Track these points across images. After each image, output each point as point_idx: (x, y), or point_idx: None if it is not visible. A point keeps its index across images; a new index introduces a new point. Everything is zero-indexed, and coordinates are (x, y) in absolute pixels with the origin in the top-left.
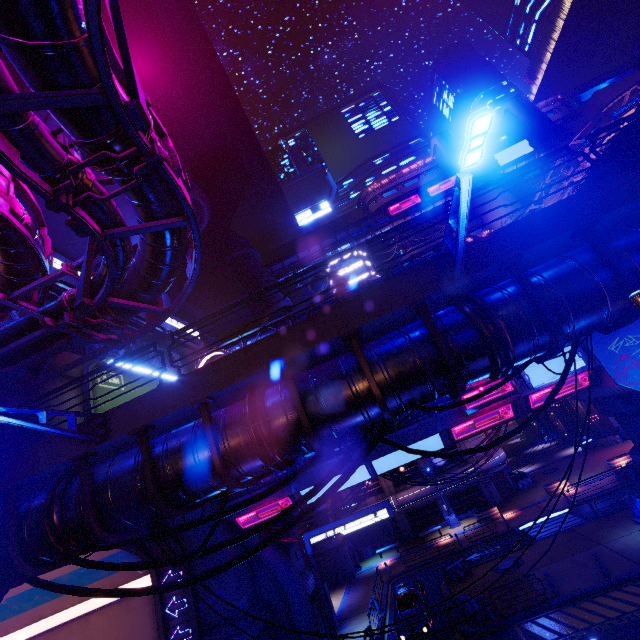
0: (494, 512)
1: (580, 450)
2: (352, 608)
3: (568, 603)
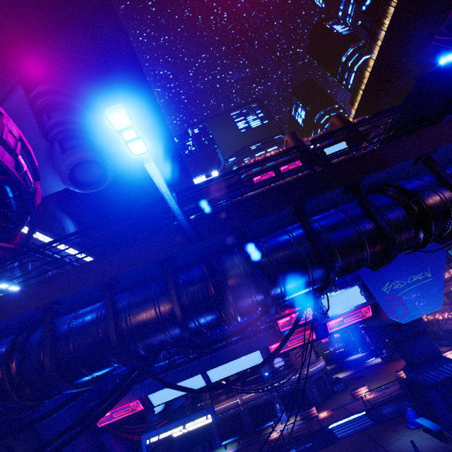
0: (313, 411)
1: (380, 361)
2: None
3: None
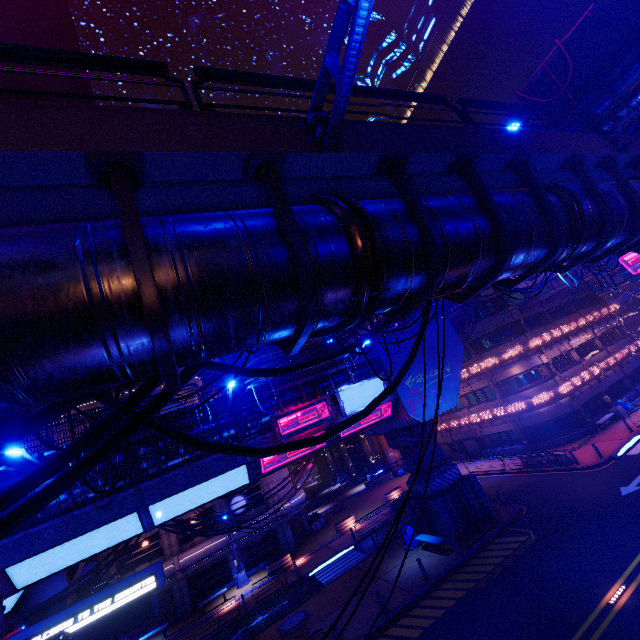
0: (287, 560)
1: (364, 488)
2: None
3: None
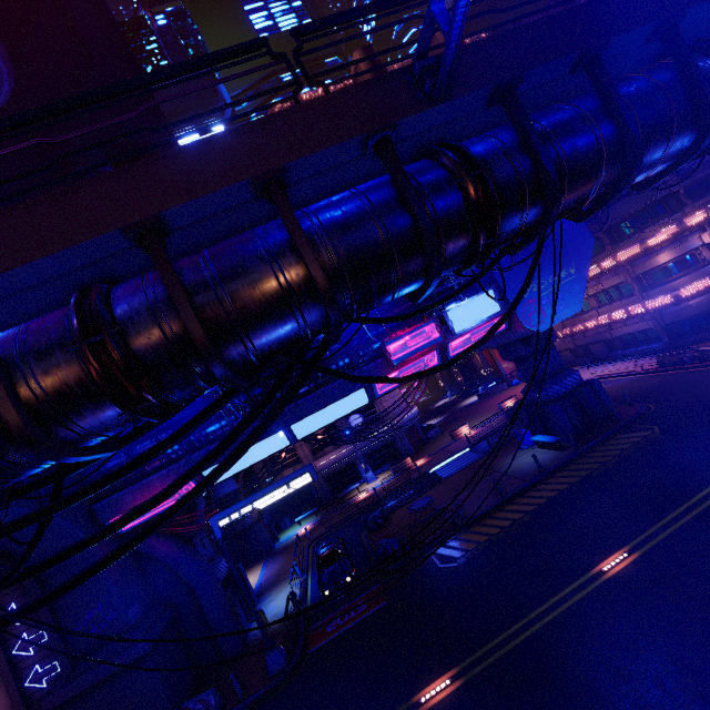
0: (408, 462)
1: (476, 399)
2: (272, 580)
3: (472, 524)
